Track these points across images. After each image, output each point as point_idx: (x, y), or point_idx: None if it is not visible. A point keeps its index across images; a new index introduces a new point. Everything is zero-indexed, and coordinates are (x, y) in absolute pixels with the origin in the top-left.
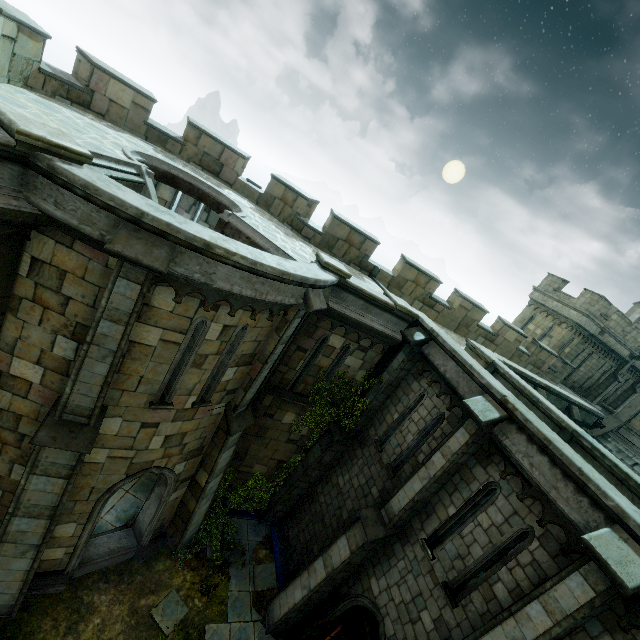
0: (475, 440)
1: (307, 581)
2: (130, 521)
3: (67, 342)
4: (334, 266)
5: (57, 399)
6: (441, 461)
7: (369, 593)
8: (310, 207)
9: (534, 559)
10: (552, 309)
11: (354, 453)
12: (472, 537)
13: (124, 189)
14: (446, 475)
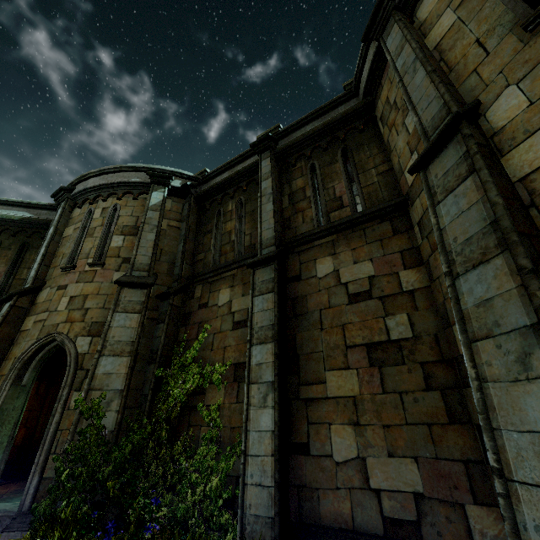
0: None
1: None
2: None
3: (409, 116)
4: None
5: None
6: None
7: None
8: None
9: None
10: None
11: None
12: None
13: None
14: None
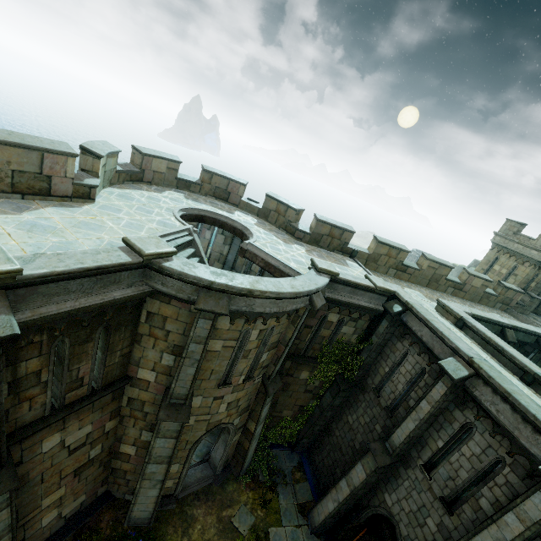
0: (451, 391)
1: (336, 496)
2: (205, 457)
3: (169, 356)
4: (326, 269)
5: (165, 390)
6: (427, 407)
7: (384, 504)
8: (298, 214)
9: (507, 481)
10: (514, 251)
11: (357, 398)
12: (458, 464)
13: (196, 265)
14: (432, 417)
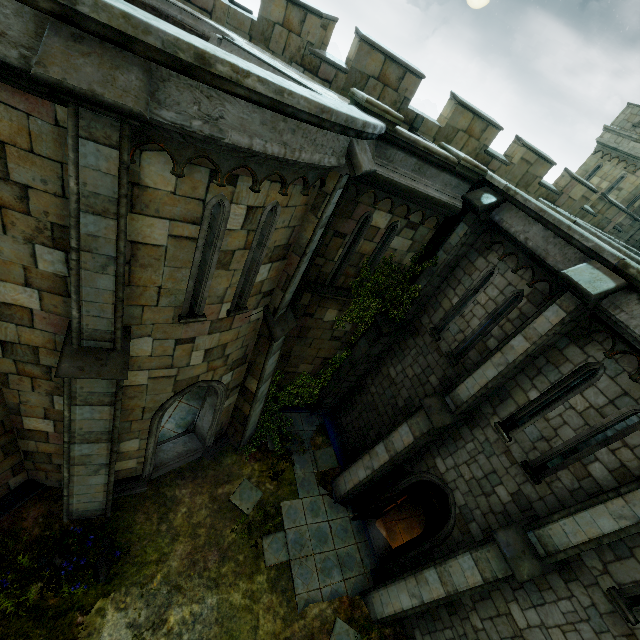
0: (573, 318)
1: (369, 463)
2: (190, 427)
3: (50, 253)
4: (379, 105)
5: (68, 325)
6: (523, 345)
7: (435, 471)
8: (325, 30)
9: None
10: (627, 153)
11: (405, 344)
12: (561, 420)
13: None
14: (528, 359)
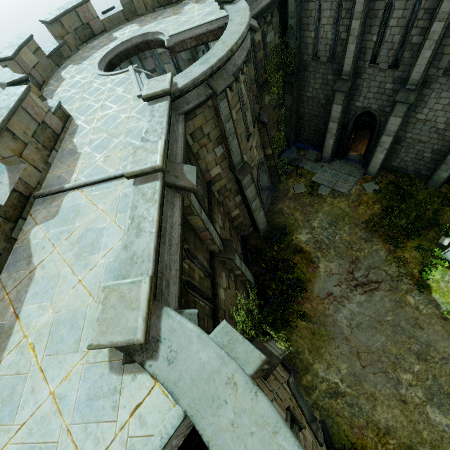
0: None
1: (331, 135)
2: None
3: (218, 148)
4: None
5: (229, 168)
6: (357, 23)
7: (358, 109)
8: None
9: (425, 10)
10: None
11: (305, 77)
12: (391, 36)
13: (188, 71)
14: (363, 27)
